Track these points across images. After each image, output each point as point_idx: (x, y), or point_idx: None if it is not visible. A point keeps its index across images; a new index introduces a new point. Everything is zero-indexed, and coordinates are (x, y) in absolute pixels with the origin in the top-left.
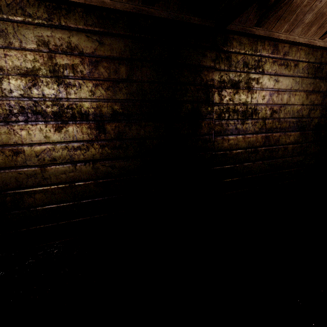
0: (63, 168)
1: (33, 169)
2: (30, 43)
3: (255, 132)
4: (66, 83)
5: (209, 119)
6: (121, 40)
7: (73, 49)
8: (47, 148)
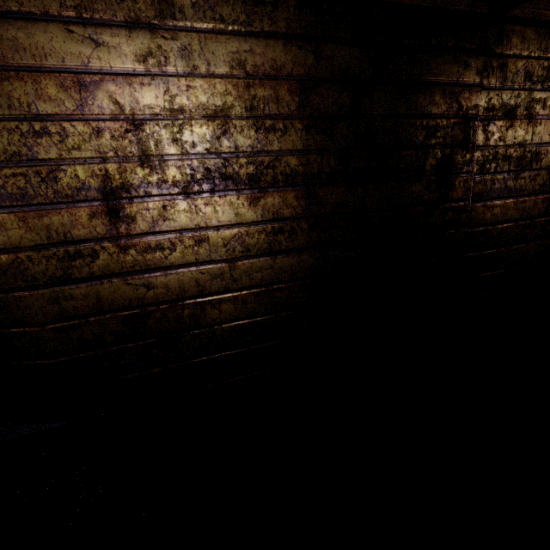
0: (258, 263)
1: (219, 266)
2: (221, 65)
3: (534, 191)
4: (267, 126)
5: (466, 173)
6: (347, 49)
7: (279, 70)
8: (238, 232)
